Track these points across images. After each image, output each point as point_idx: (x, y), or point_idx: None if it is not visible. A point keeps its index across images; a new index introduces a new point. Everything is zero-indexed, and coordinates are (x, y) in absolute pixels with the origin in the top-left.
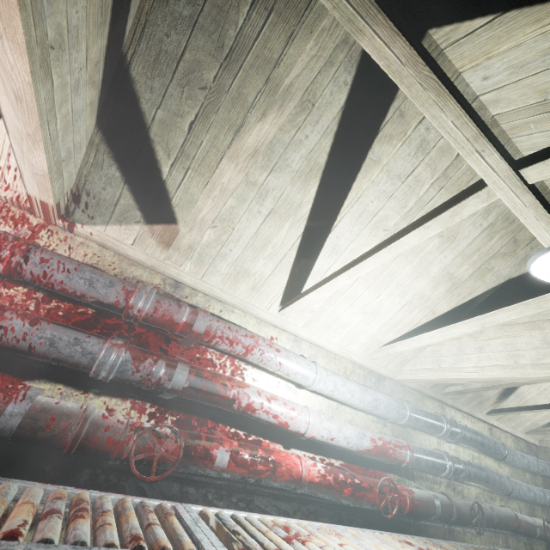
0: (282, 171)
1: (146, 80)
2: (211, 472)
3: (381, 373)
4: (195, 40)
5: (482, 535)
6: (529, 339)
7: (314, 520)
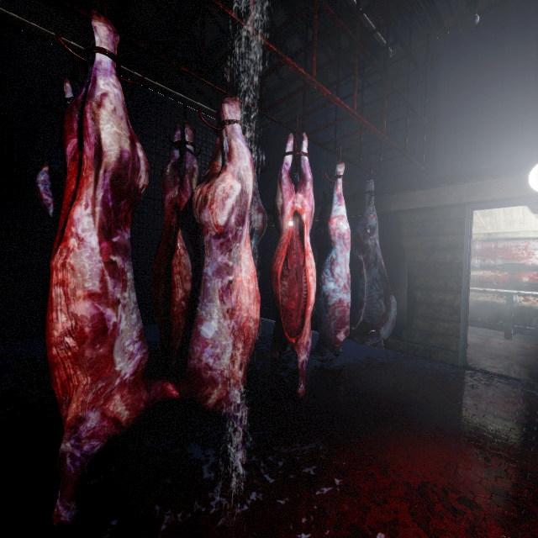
0: None
1: None
2: (523, 283)
3: None
4: None
5: None
6: None
7: None
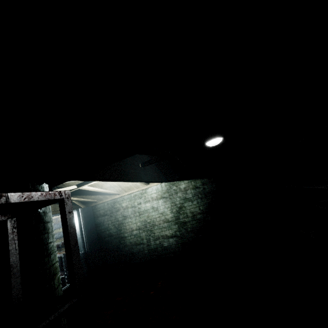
0: None
1: None
2: None
3: None
4: None
5: None
6: None
7: None
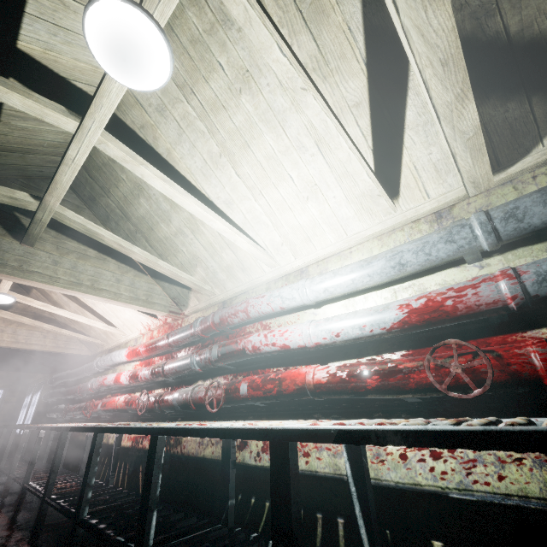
0: (171, 216)
1: None
2: (243, 399)
3: (430, 210)
4: (122, 226)
5: None
6: None
7: None
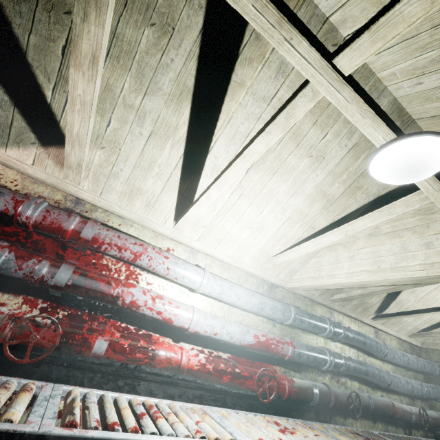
0: (155, 94)
1: (14, 5)
2: (89, 358)
3: (272, 282)
4: None
5: (362, 420)
6: (390, 246)
7: (198, 403)
